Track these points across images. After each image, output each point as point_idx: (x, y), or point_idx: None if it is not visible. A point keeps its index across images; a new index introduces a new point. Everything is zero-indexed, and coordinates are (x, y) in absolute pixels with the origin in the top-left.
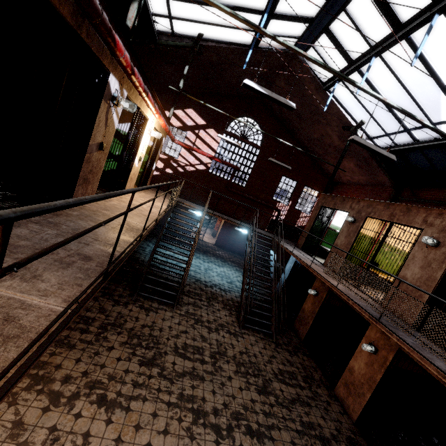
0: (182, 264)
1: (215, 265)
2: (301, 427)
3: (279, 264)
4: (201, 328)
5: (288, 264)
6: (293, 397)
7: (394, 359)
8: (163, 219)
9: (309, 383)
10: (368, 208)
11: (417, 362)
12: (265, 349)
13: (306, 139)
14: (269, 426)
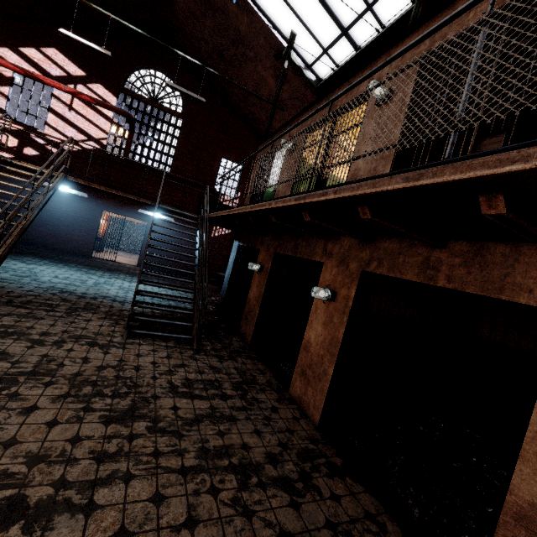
0: (42, 277)
1: (123, 281)
2: (197, 460)
3: (203, 239)
4: (9, 343)
5: (232, 254)
6: (200, 414)
7: (359, 293)
8: (35, 234)
9: (245, 389)
10: (307, 121)
11: (387, 274)
12: (168, 358)
13: (242, 100)
14: (97, 480)
